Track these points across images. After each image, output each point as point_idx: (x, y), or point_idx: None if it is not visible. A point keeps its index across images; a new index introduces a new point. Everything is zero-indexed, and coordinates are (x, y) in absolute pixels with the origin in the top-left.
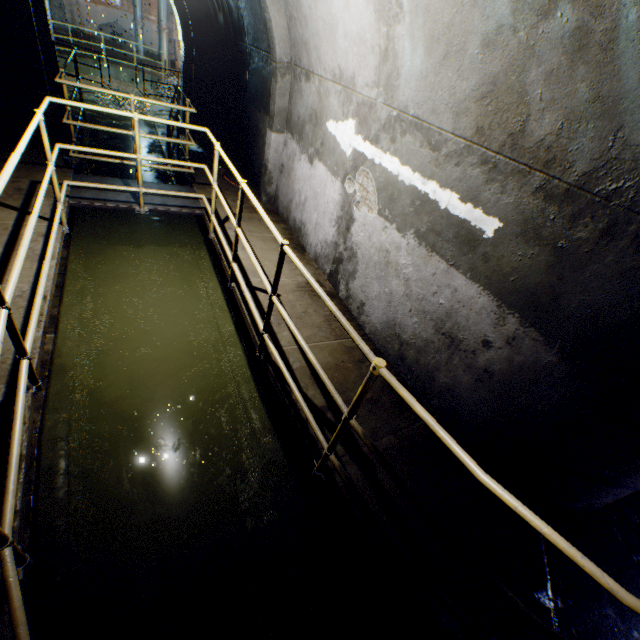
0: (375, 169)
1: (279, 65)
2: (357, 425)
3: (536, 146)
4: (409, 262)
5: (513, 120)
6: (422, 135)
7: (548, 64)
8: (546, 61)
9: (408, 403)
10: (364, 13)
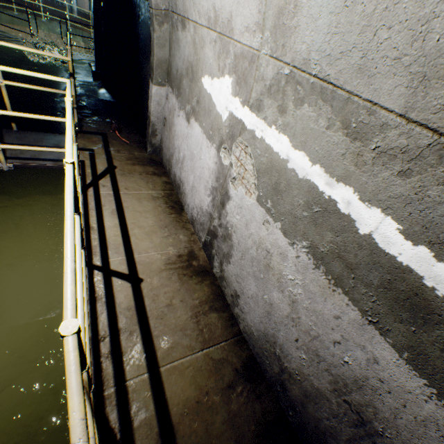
0: (255, 144)
1: (155, 11)
2: None
3: None
4: (298, 281)
5: None
6: (333, 109)
7: None
8: None
9: None
10: None
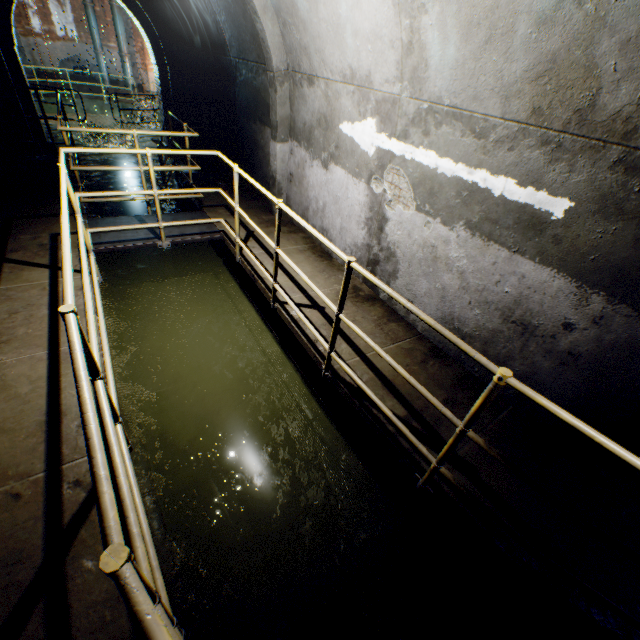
0: (407, 165)
1: (276, 74)
2: (476, 436)
3: (611, 119)
4: (462, 254)
5: (579, 96)
6: (463, 124)
7: (624, 33)
8: (621, 30)
9: (551, 411)
10: (380, 8)
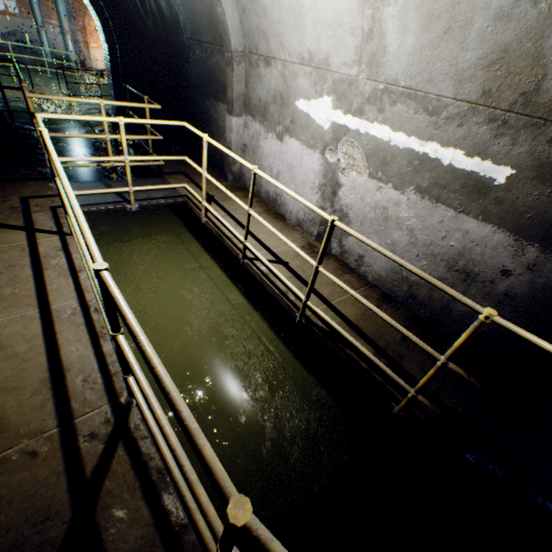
0: (361, 138)
1: (234, 54)
2: (456, 367)
3: None
4: (411, 215)
5: (526, 81)
6: (416, 103)
7: None
8: None
9: (534, 342)
10: None
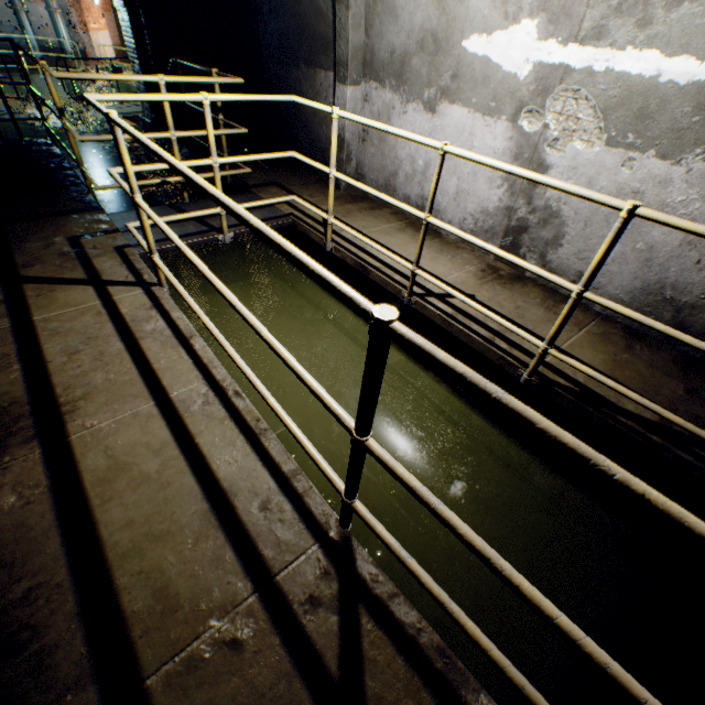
0: (595, 81)
1: None
2: None
3: None
4: (693, 196)
5: None
6: None
7: None
8: None
9: None
10: None
